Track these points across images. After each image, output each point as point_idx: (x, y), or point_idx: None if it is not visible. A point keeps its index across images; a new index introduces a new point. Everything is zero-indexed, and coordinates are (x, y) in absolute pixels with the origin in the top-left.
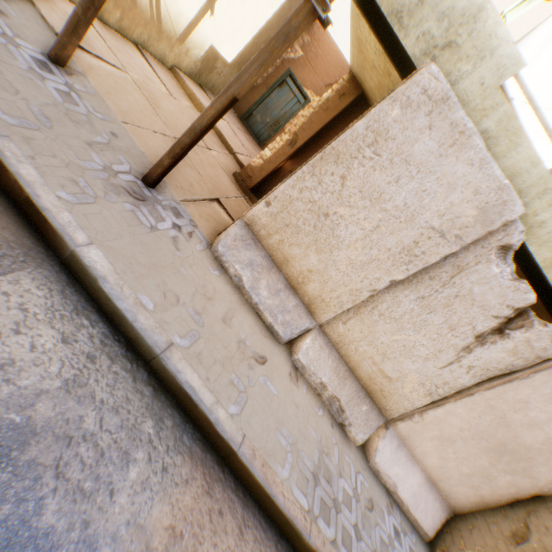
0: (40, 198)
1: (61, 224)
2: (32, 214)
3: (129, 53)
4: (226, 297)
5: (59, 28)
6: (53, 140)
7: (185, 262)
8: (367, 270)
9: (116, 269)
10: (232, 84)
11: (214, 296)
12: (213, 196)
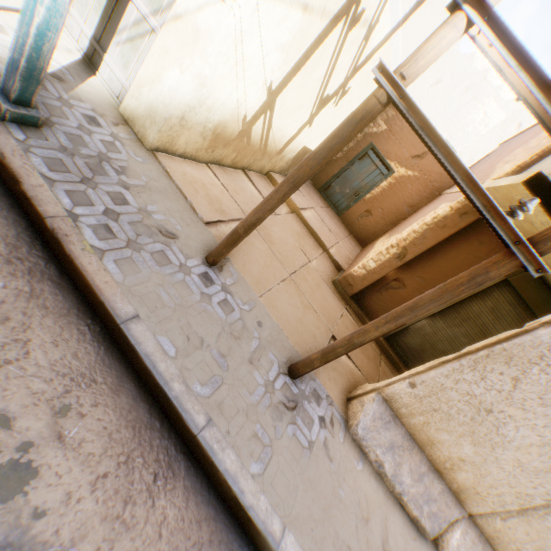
0: (244, 494)
1: (262, 520)
2: (235, 507)
3: (241, 185)
4: (375, 500)
5: (204, 213)
6: (232, 385)
7: (339, 476)
8: (543, 477)
9: (306, 550)
10: (404, 315)
11: (368, 510)
12: (329, 335)
